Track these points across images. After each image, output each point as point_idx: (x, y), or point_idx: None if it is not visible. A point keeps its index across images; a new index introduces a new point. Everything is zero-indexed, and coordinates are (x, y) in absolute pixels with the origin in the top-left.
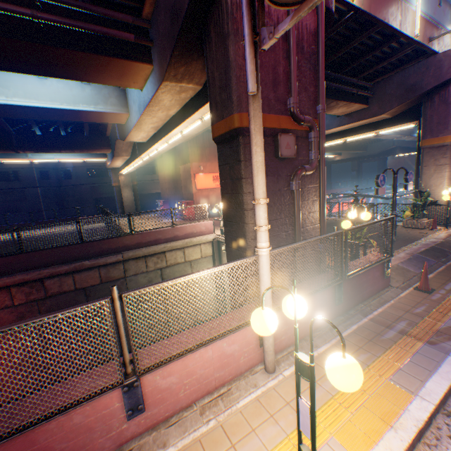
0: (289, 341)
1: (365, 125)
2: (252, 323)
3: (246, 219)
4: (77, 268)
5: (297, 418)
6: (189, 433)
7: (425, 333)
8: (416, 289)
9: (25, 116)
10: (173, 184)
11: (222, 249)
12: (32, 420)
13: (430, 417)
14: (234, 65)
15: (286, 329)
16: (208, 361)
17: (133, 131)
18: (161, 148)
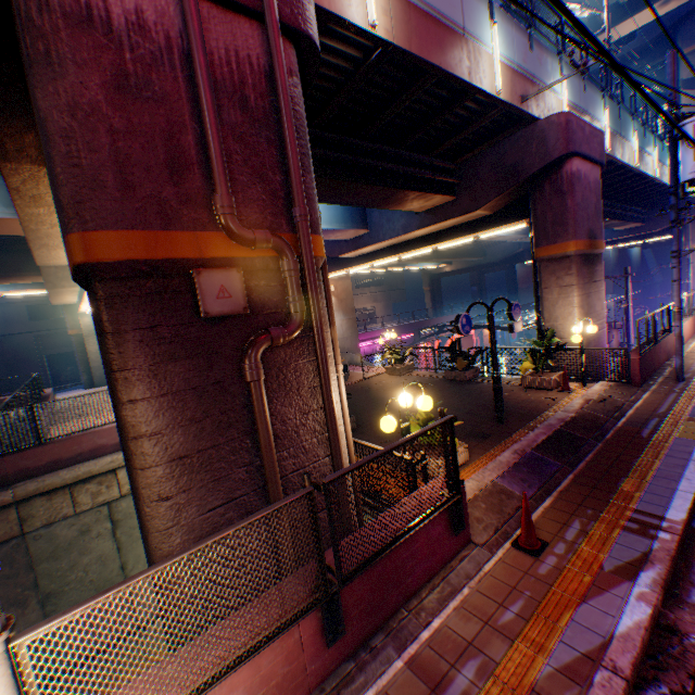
0: None
1: (459, 226)
2: None
3: (134, 458)
4: None
5: None
6: None
7: None
8: (517, 547)
9: None
10: None
11: None
12: None
13: None
14: (52, 128)
15: None
16: None
17: (37, 249)
18: None
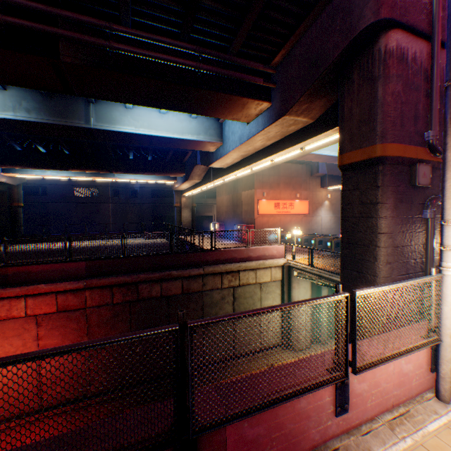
0: None
1: None
2: None
3: (378, 242)
4: (166, 276)
5: None
6: (388, 445)
7: None
8: None
9: (140, 143)
10: (231, 208)
11: (294, 274)
12: (289, 391)
13: None
14: (381, 102)
15: None
16: (389, 376)
17: (223, 158)
18: (241, 174)
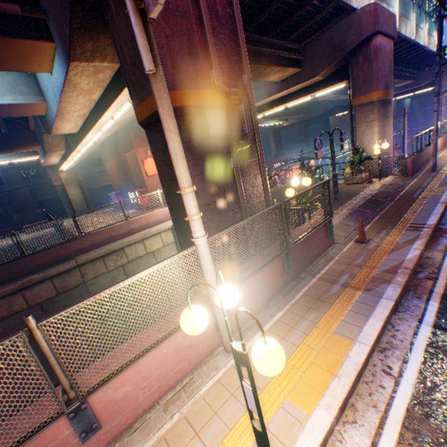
0: (246, 317)
1: (302, 89)
2: (181, 325)
3: None
4: (25, 284)
5: (245, 399)
6: (153, 433)
7: (363, 282)
8: (356, 242)
9: None
10: (122, 174)
11: None
12: None
13: (367, 358)
14: None
15: (241, 307)
16: (164, 359)
17: (57, 122)
18: (96, 137)
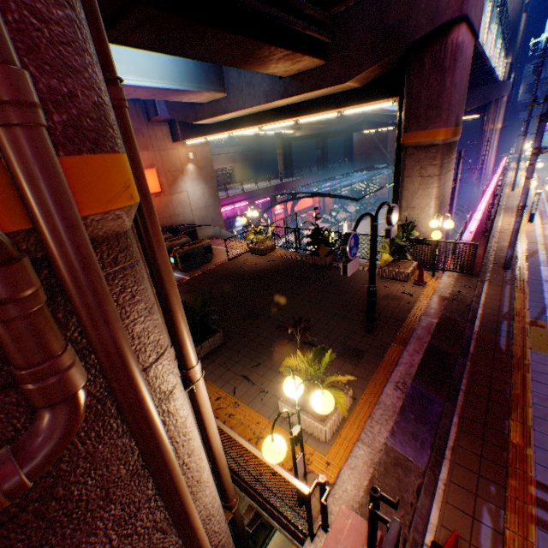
0: None
1: (324, 98)
2: None
3: None
4: None
5: None
6: None
7: None
8: None
9: None
10: None
11: None
12: None
13: None
14: None
15: None
16: None
17: None
18: None
